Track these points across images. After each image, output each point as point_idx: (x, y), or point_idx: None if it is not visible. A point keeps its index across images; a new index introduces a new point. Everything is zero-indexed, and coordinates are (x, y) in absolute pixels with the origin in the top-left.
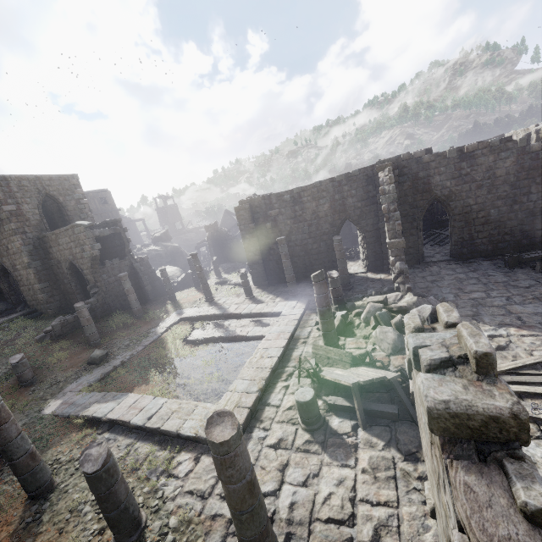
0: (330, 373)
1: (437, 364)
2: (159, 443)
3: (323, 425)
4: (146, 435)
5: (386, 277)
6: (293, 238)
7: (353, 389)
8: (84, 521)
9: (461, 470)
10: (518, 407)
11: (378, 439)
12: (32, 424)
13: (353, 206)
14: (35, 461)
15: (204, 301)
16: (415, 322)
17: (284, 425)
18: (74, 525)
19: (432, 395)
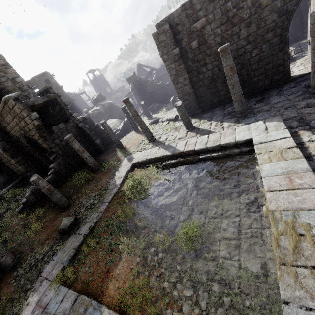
0: None
1: None
2: None
3: None
4: None
5: None
6: None
7: None
8: None
9: None
10: None
11: None
12: None
13: None
14: None
15: (146, 141)
16: None
17: None
18: None
19: None
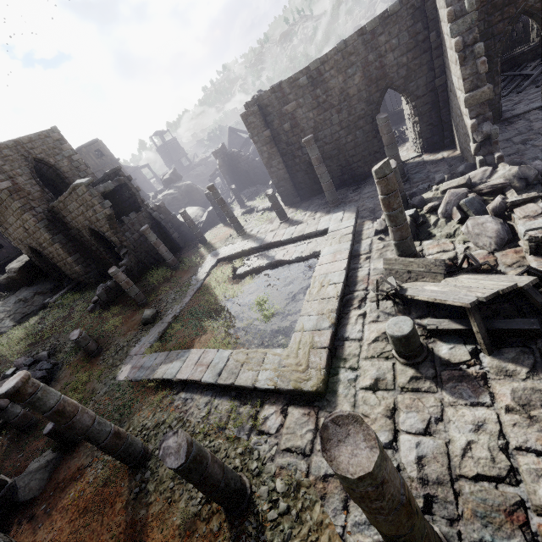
0: (422, 292)
1: None
2: (237, 398)
3: (428, 356)
4: (222, 391)
5: (451, 154)
6: (320, 135)
7: (470, 310)
8: (188, 489)
9: None
10: None
11: (517, 366)
12: (112, 392)
13: (395, 64)
14: (122, 439)
15: (236, 235)
16: None
17: (375, 361)
18: (180, 493)
19: None
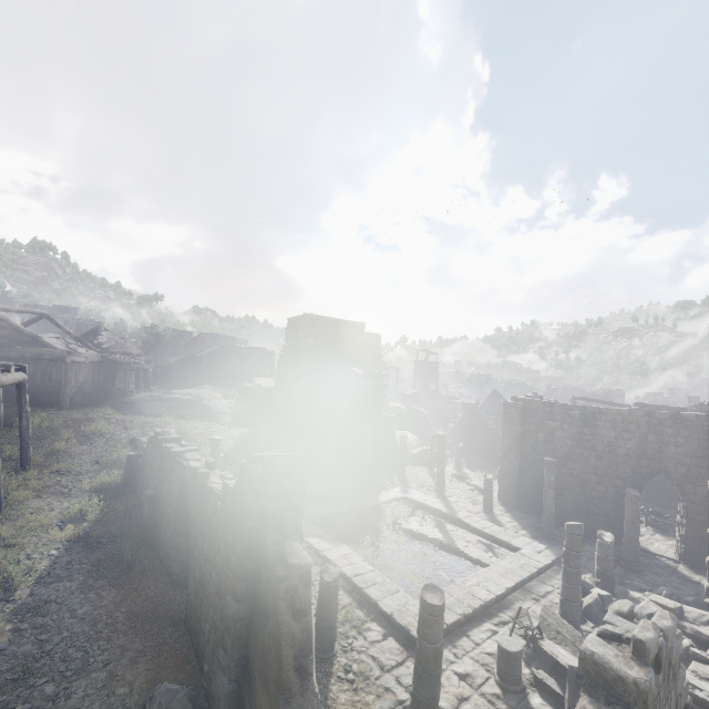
0: (551, 646)
1: (607, 634)
2: (358, 602)
3: (520, 692)
4: (349, 589)
5: None
6: (569, 464)
7: (568, 673)
8: None
9: (586, 700)
10: (641, 680)
11: None
12: None
13: (676, 458)
14: None
15: (433, 489)
16: (621, 607)
17: (476, 664)
18: None
19: (587, 645)
